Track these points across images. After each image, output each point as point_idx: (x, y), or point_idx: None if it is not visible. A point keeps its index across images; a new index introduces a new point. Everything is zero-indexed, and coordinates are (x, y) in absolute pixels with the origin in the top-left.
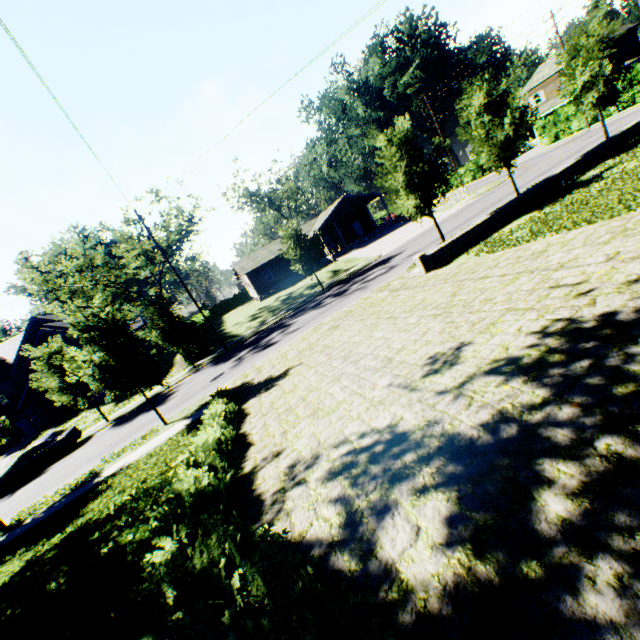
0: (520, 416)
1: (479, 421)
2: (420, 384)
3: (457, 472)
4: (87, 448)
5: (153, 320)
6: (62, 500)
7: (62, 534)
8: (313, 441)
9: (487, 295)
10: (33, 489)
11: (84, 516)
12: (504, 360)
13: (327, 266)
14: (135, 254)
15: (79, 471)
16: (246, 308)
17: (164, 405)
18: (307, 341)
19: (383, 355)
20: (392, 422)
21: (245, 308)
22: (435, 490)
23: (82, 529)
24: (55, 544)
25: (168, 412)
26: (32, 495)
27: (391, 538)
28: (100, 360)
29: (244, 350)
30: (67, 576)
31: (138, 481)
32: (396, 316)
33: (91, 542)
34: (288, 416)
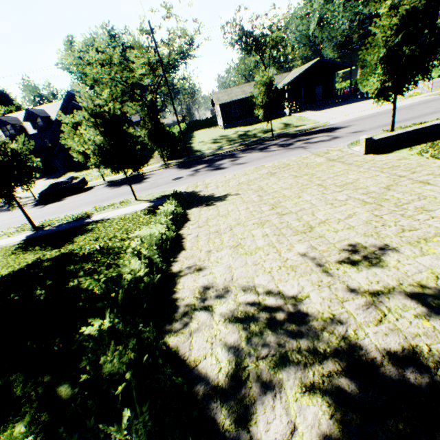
0: (436, 368)
1: (386, 346)
2: (334, 269)
3: (349, 391)
4: (89, 194)
5: (145, 121)
6: (66, 224)
7: (58, 250)
8: (228, 274)
9: (425, 204)
10: (55, 208)
11: (72, 245)
12: (431, 290)
13: (282, 118)
14: (142, 62)
15: (80, 208)
16: (212, 131)
17: (139, 185)
18: (247, 177)
19: (306, 220)
20: (298, 295)
21: (211, 131)
22: (321, 396)
23: (67, 256)
24: (51, 257)
25: (140, 191)
26: (53, 212)
27: (267, 420)
28: (100, 142)
29: (201, 165)
30: (47, 289)
31: (107, 237)
32: (326, 186)
33: (67, 271)
34: (216, 238)
